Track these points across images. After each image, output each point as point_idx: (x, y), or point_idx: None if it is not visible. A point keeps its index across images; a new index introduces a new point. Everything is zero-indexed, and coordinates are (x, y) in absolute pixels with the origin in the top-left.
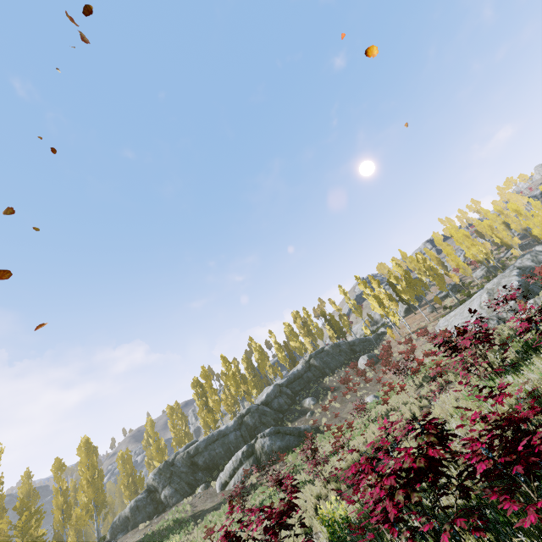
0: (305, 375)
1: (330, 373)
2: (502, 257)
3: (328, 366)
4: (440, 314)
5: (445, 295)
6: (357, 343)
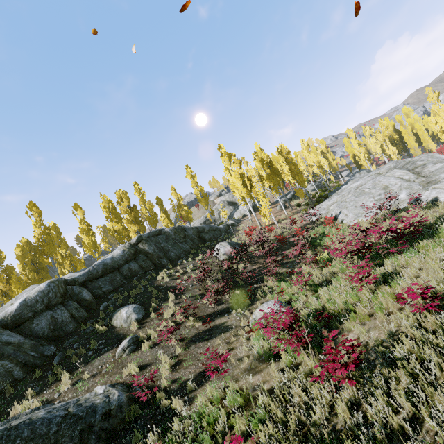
0: (125, 267)
1: (170, 265)
2: (321, 181)
3: (166, 255)
4: (297, 210)
5: (289, 198)
6: (207, 230)
